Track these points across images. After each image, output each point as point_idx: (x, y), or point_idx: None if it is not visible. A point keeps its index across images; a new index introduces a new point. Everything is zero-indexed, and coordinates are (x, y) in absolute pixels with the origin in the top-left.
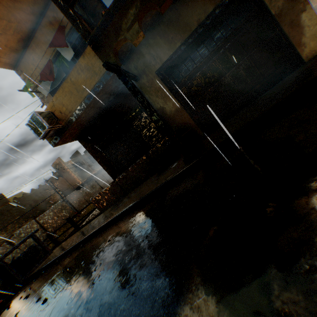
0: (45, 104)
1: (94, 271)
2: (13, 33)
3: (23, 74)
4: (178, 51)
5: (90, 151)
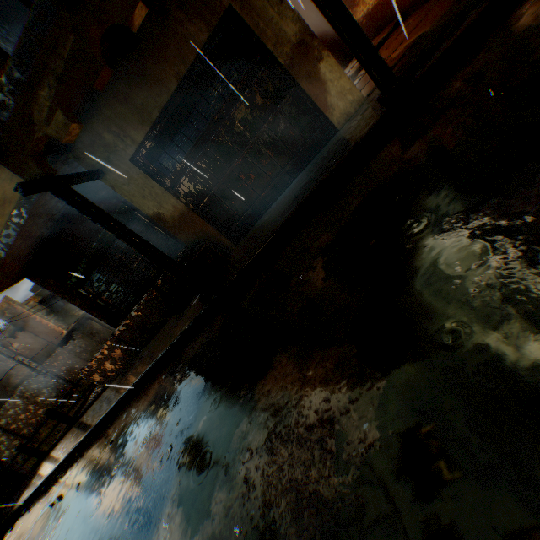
0: None
1: (90, 496)
2: None
3: None
4: (158, 123)
5: (59, 291)
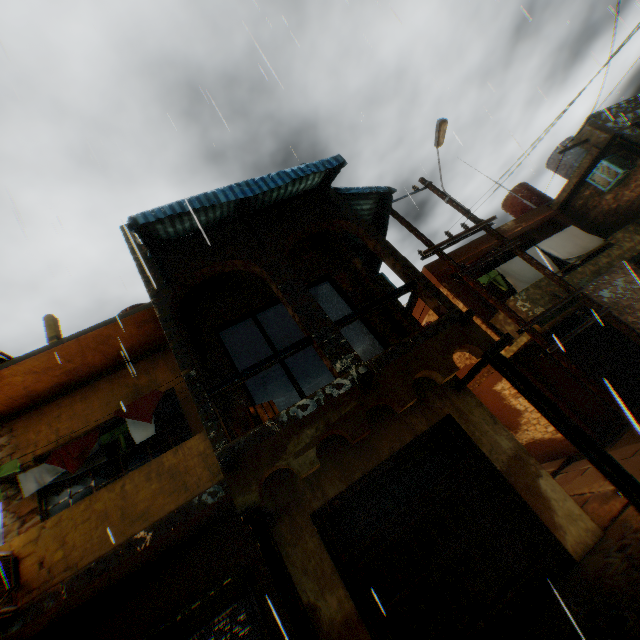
0: (4, 514)
1: None
2: (59, 373)
3: (10, 435)
4: (356, 484)
5: None
